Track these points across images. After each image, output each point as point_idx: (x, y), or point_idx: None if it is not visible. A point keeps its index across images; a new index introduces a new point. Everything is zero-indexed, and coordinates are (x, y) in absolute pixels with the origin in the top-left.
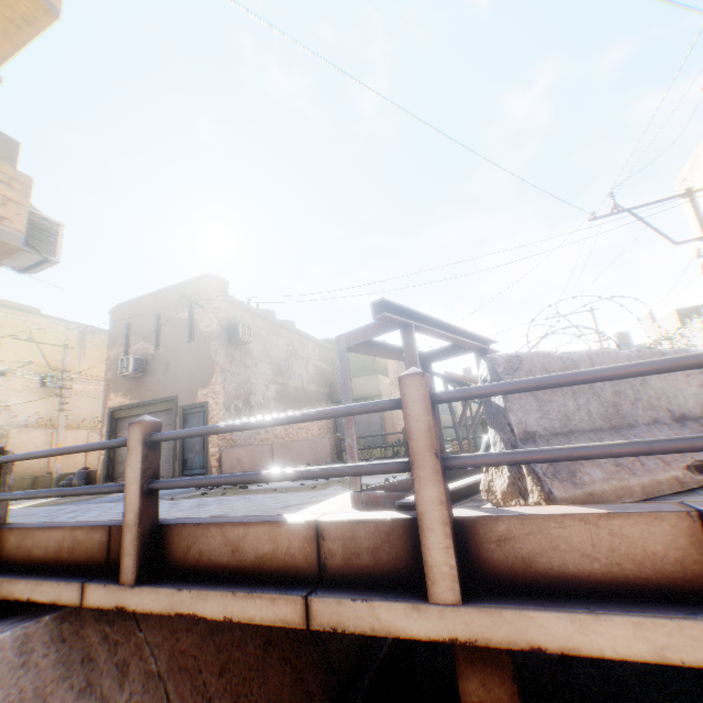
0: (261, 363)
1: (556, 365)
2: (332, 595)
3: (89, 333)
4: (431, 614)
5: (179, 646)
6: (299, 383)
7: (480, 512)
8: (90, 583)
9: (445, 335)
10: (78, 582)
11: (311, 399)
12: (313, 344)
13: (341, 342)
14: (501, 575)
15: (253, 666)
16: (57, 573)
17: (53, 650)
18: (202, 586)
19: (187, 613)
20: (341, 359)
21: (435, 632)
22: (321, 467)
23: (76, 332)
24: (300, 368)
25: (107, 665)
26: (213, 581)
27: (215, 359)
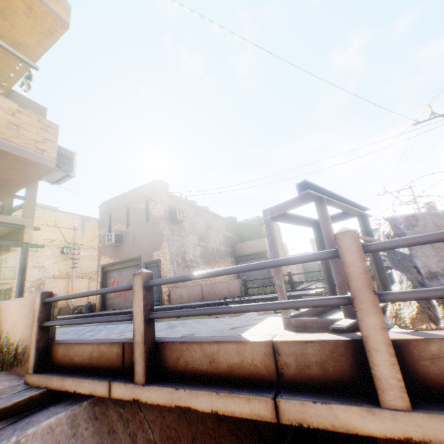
0: (191, 233)
1: (442, 221)
2: (295, 398)
3: (86, 220)
4: (384, 417)
5: (165, 422)
6: (214, 246)
7: (408, 335)
8: (114, 382)
9: (342, 205)
10: (106, 381)
11: (222, 255)
12: (221, 220)
13: (266, 214)
14: (436, 385)
15: (212, 435)
16: (90, 374)
17: (90, 425)
18: (192, 386)
19: (183, 406)
20: (267, 226)
21: (389, 431)
22: (275, 302)
23: (79, 220)
24: (214, 236)
25: (123, 435)
26: (198, 383)
27: (163, 232)
